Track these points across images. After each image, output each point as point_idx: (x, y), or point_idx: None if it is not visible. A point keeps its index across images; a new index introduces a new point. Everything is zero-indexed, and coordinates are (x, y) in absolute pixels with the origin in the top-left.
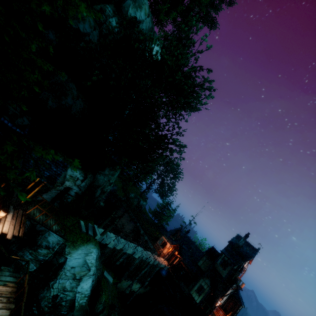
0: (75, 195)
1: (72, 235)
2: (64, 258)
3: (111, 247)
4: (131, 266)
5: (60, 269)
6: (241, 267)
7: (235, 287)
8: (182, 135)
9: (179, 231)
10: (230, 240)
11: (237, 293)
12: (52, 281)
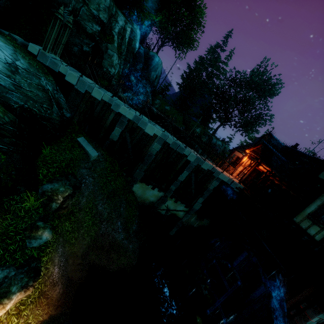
0: None
1: None
2: None
3: (80, 89)
4: (146, 154)
5: None
6: None
7: None
8: None
9: (267, 135)
10: None
11: None
12: None
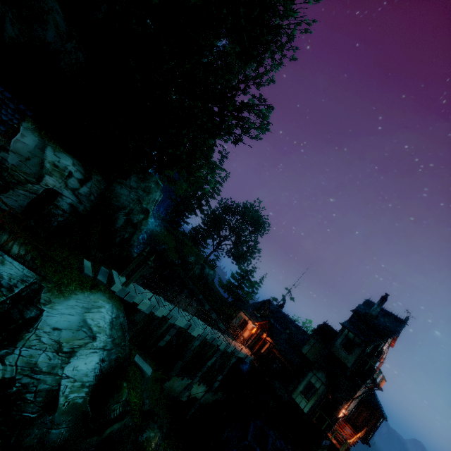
0: (70, 210)
1: (60, 274)
2: (37, 310)
3: (146, 311)
4: (186, 351)
5: (26, 330)
6: (377, 350)
7: (371, 383)
8: (263, 100)
9: (267, 302)
10: (355, 309)
11: (372, 396)
12: (4, 349)
